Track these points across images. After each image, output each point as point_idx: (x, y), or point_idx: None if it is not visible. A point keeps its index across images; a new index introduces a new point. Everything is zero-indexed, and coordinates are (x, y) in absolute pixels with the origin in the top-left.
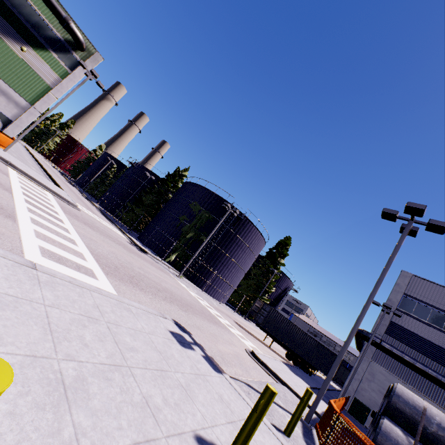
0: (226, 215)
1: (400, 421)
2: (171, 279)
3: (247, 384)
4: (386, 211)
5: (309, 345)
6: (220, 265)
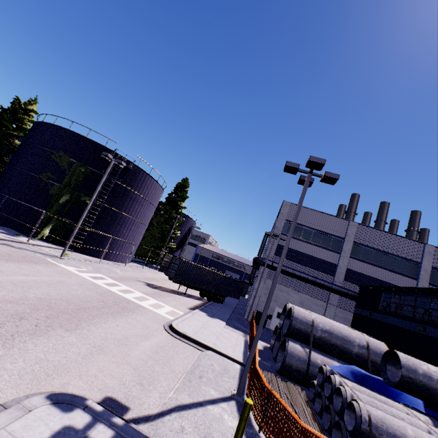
0: (109, 168)
1: (298, 337)
2: (48, 271)
3: (177, 408)
4: (289, 165)
5: (218, 280)
6: (116, 227)
